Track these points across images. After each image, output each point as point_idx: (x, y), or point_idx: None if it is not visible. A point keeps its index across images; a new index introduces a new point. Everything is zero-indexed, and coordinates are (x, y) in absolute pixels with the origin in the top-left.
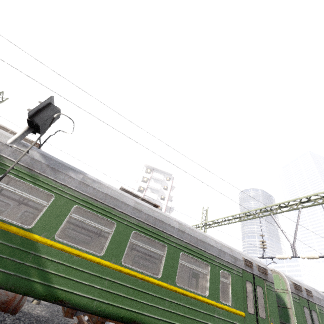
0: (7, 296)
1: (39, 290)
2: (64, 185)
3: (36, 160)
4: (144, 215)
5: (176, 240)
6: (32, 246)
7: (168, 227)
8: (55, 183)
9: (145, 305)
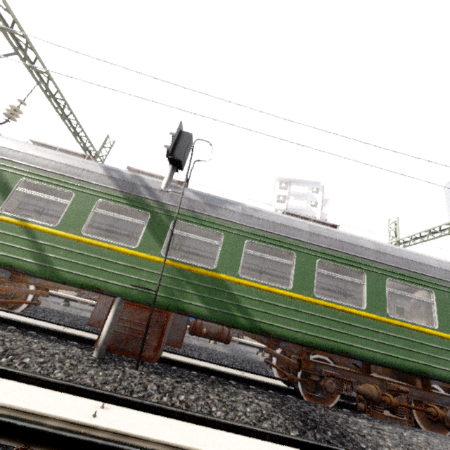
0: (217, 329)
1: (244, 323)
2: (228, 221)
3: (192, 200)
4: (325, 240)
5: (376, 264)
6: (222, 285)
7: (360, 249)
8: (218, 220)
9: (354, 337)
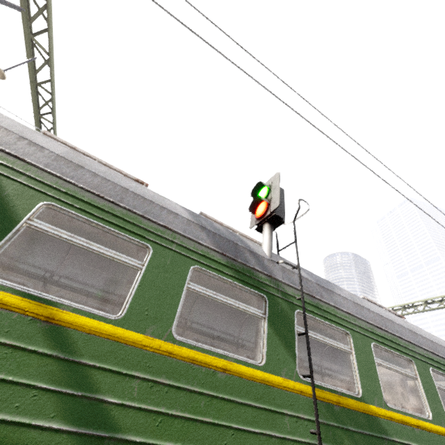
0: None
1: None
2: (347, 313)
3: (305, 278)
4: (422, 340)
5: None
6: (377, 425)
7: None
8: (338, 312)
9: None
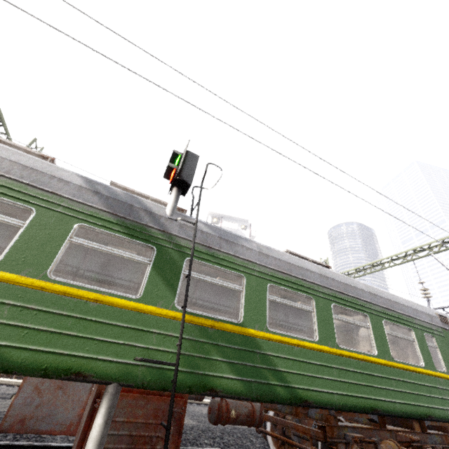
0: (246, 407)
1: (282, 394)
2: (247, 260)
3: (206, 232)
4: (332, 282)
5: (372, 306)
6: (252, 343)
7: (359, 291)
8: (237, 259)
9: (377, 389)
